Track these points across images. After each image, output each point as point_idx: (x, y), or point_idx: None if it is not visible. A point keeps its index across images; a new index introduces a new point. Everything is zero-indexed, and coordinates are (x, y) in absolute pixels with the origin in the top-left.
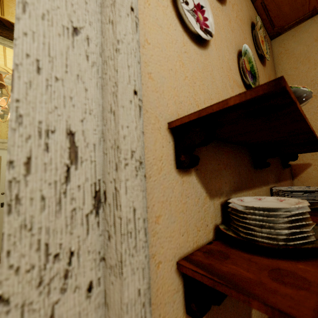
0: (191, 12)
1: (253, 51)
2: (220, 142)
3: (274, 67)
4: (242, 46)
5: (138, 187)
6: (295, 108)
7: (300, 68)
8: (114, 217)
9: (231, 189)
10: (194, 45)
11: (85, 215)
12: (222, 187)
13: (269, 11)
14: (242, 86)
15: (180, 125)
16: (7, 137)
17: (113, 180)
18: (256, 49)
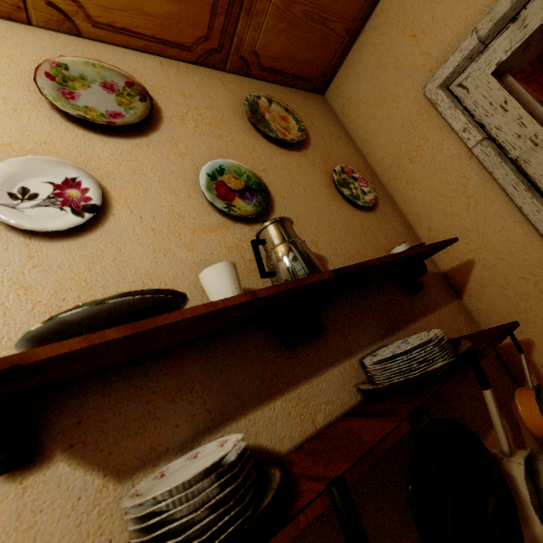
0: (46, 202)
1: (261, 147)
2: (152, 359)
3: (341, 131)
4: (201, 170)
5: None
6: (41, 360)
7: (378, 116)
8: None
9: (200, 428)
10: (62, 242)
11: None
12: (165, 440)
13: (282, 70)
14: (224, 223)
15: None
16: None
17: None
18: (269, 139)
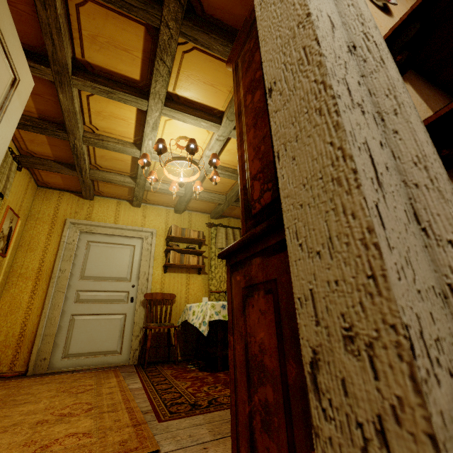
0: None
1: None
2: (429, 82)
3: None
4: None
5: (378, 36)
6: None
7: None
8: (367, 48)
9: None
10: (380, 12)
11: (346, 52)
12: None
13: None
14: None
15: (390, 36)
16: (142, 225)
17: (360, 33)
18: None
